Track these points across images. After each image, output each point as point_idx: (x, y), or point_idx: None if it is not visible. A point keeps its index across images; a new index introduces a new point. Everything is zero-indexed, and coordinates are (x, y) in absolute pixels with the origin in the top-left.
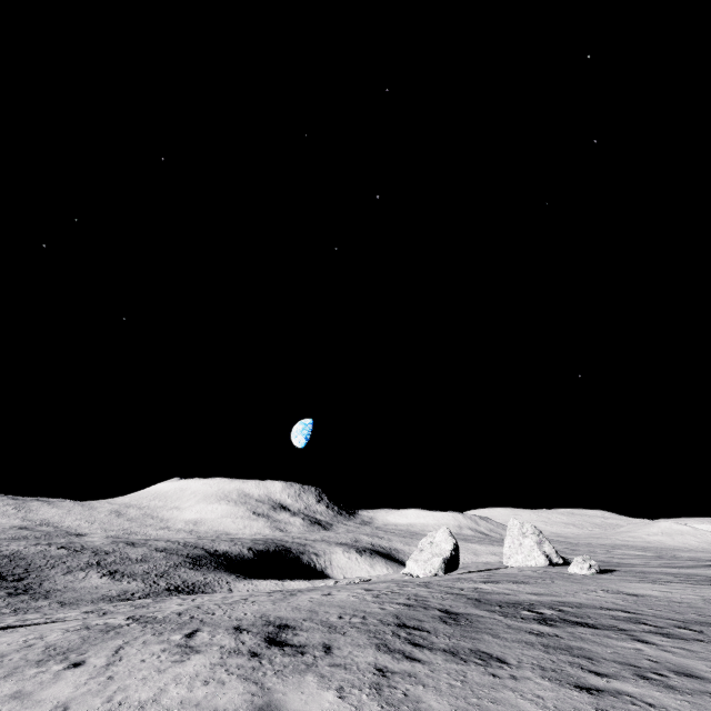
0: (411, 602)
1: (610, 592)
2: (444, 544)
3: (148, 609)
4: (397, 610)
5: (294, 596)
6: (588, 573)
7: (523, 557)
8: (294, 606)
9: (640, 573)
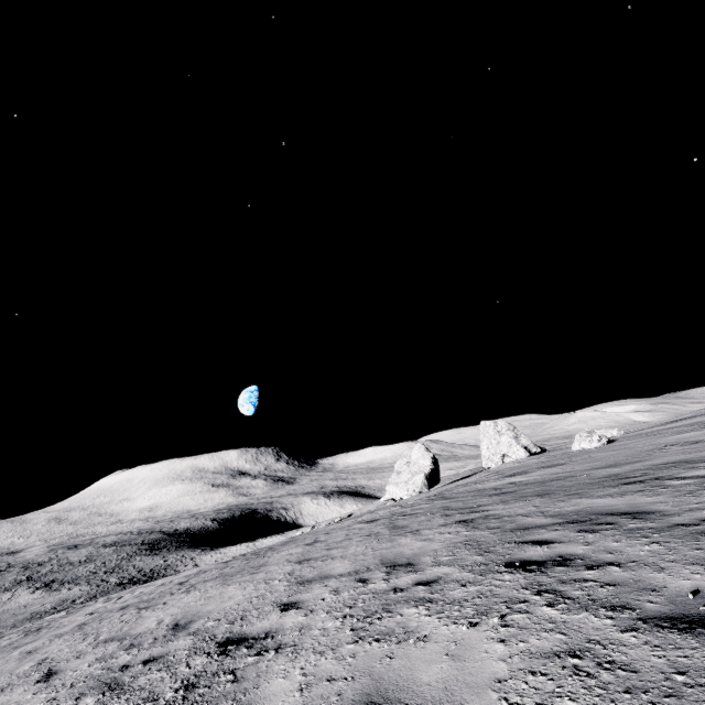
0: (463, 518)
1: (684, 445)
2: (422, 461)
3: (36, 635)
4: (459, 536)
5: (262, 557)
6: (599, 445)
7: (503, 454)
8: (261, 577)
9: (646, 434)
